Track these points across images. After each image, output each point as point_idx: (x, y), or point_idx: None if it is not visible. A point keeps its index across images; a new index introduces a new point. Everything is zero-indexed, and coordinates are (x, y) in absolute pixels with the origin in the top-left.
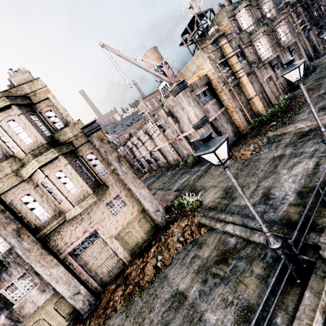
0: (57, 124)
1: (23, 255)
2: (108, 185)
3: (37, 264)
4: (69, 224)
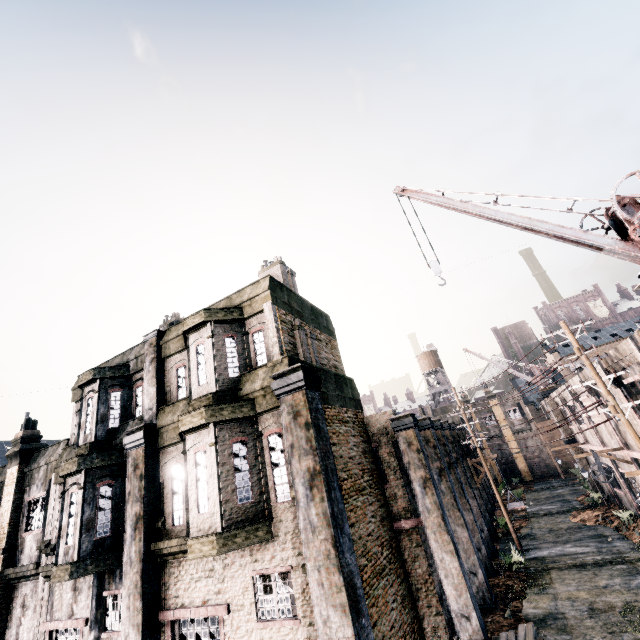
0: (260, 356)
1: (125, 564)
2: (278, 528)
3: (127, 597)
4: (195, 562)
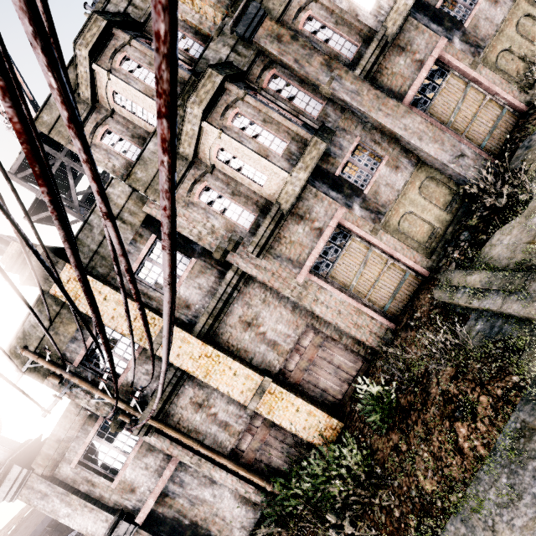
0: None
1: None
2: None
3: None
4: None
